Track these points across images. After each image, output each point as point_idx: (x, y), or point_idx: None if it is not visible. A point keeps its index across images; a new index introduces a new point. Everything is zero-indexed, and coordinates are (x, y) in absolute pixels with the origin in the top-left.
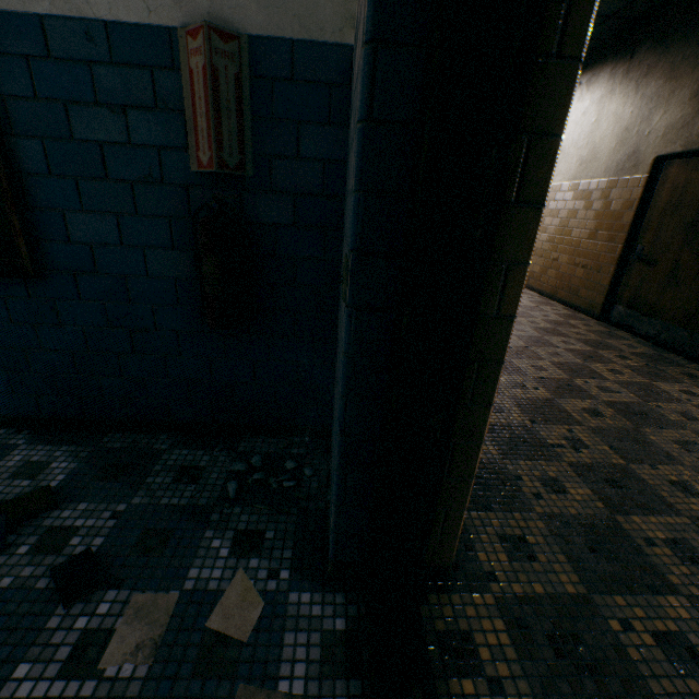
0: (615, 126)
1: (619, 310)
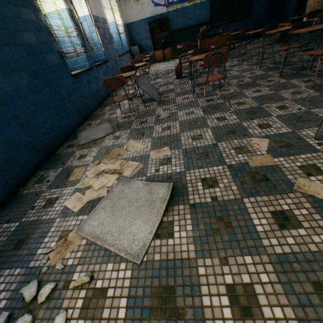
0: None
1: None
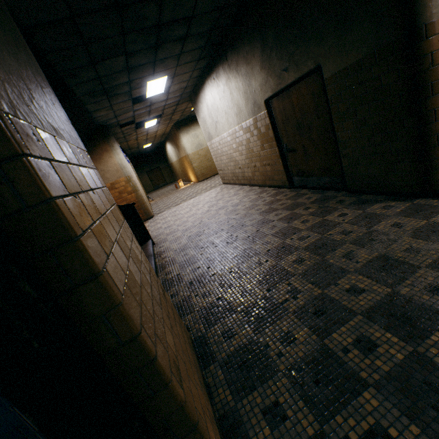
0: (239, 93)
1: (296, 179)
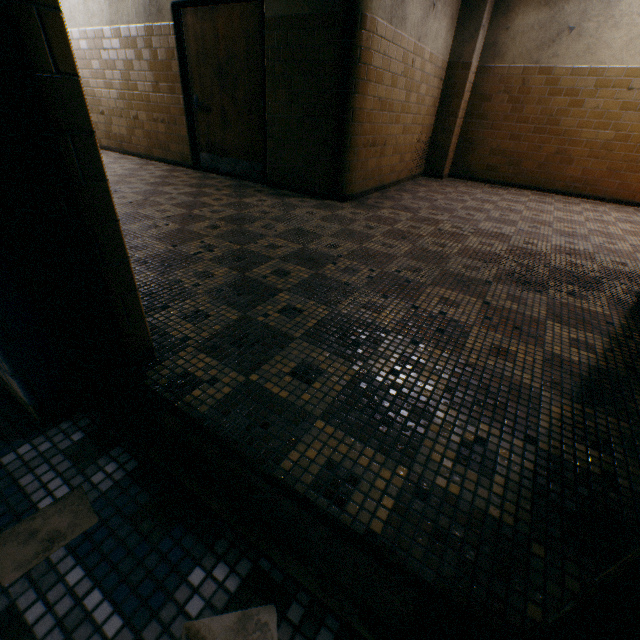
0: None
1: (205, 157)
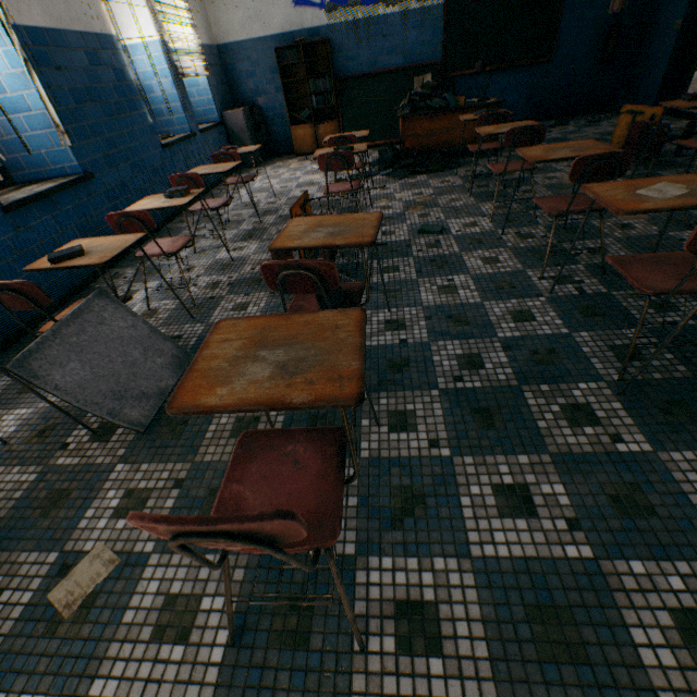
0: None
1: None
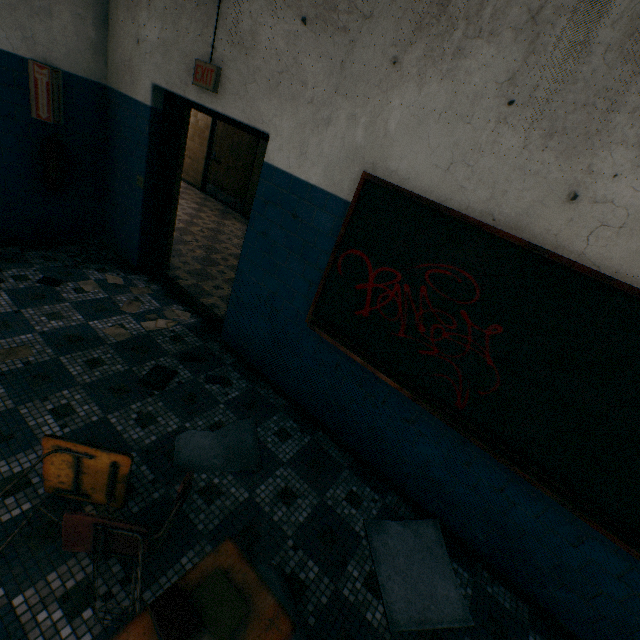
0: None
1: (210, 187)
